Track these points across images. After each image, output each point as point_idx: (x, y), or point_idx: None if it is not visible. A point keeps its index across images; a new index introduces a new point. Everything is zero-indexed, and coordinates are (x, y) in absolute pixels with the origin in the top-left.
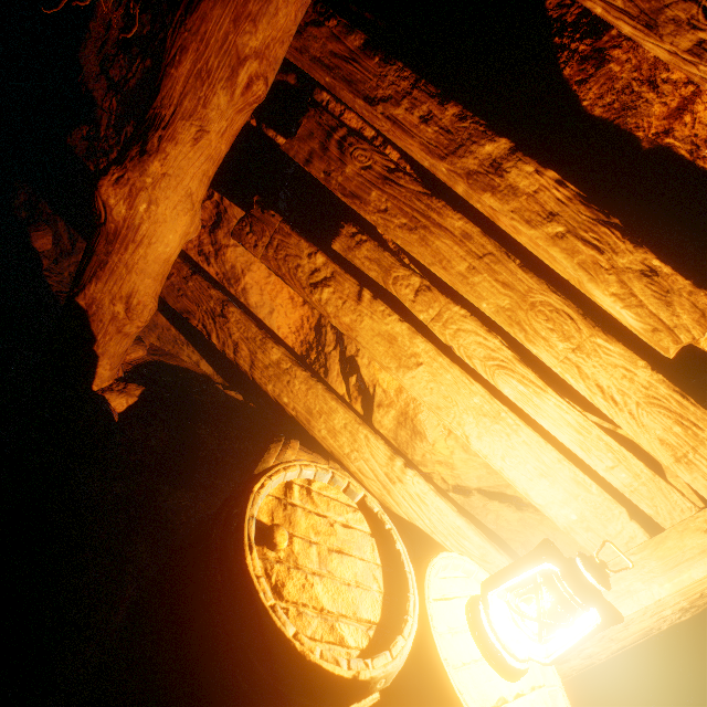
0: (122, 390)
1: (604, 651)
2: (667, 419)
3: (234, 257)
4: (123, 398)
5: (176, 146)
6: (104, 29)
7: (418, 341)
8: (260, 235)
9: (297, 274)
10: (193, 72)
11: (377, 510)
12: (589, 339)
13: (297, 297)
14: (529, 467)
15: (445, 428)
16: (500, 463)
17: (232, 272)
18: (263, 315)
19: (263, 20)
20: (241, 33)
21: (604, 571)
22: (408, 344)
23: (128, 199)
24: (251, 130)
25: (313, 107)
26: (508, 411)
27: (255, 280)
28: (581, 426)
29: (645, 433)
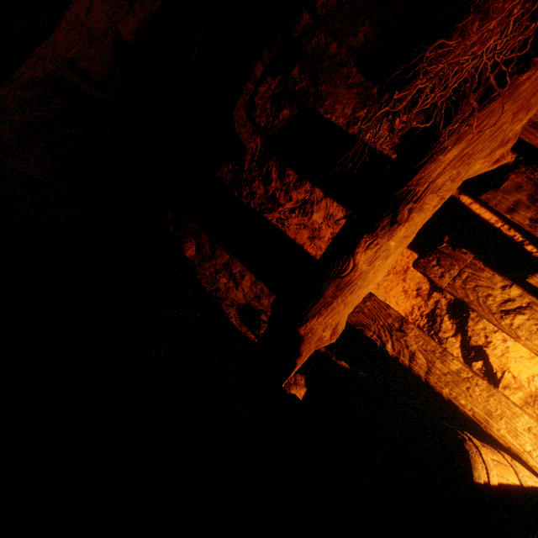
0: (294, 382)
1: None
2: None
3: None
4: (300, 390)
5: (420, 214)
6: (253, 85)
7: None
8: (447, 268)
9: (486, 302)
10: (458, 156)
11: None
12: None
13: (411, 291)
14: None
15: None
16: None
17: None
18: None
19: (534, 107)
20: (513, 122)
21: None
22: None
23: (370, 258)
24: (389, 163)
25: (524, 164)
26: None
27: None
28: None
29: None
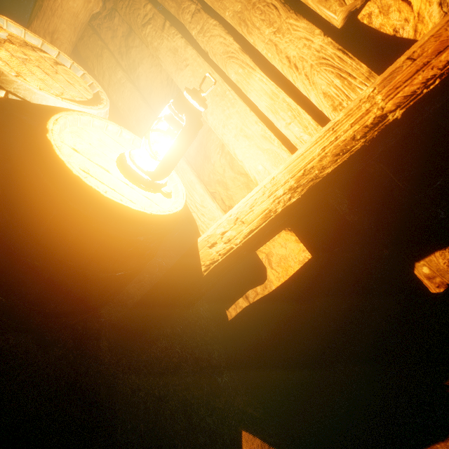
0: None
1: (239, 235)
2: (331, 74)
3: (135, 55)
4: None
5: None
6: None
7: (188, 50)
8: (124, 1)
9: (137, 20)
10: None
11: (103, 97)
12: (285, 21)
13: (164, 81)
14: (238, 131)
15: (220, 149)
16: (222, 130)
17: (133, 64)
18: (146, 95)
19: None
20: None
21: (198, 92)
22: (183, 52)
23: None
24: None
25: None
26: (231, 90)
27: (144, 70)
28: (273, 93)
29: (314, 90)
